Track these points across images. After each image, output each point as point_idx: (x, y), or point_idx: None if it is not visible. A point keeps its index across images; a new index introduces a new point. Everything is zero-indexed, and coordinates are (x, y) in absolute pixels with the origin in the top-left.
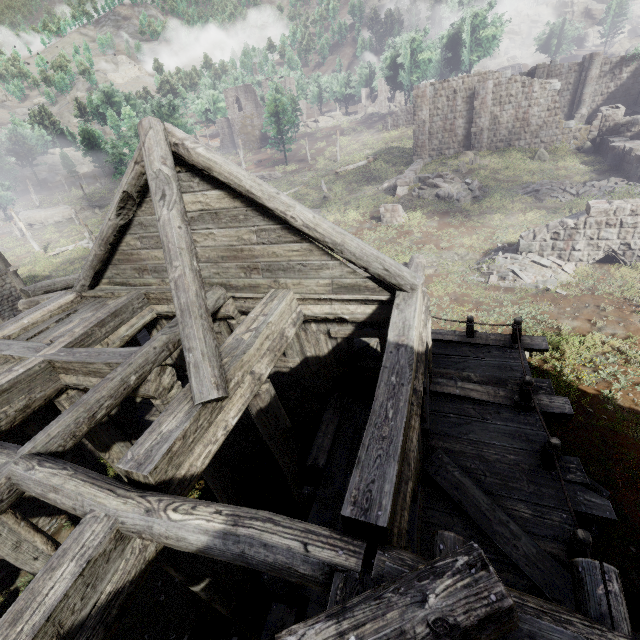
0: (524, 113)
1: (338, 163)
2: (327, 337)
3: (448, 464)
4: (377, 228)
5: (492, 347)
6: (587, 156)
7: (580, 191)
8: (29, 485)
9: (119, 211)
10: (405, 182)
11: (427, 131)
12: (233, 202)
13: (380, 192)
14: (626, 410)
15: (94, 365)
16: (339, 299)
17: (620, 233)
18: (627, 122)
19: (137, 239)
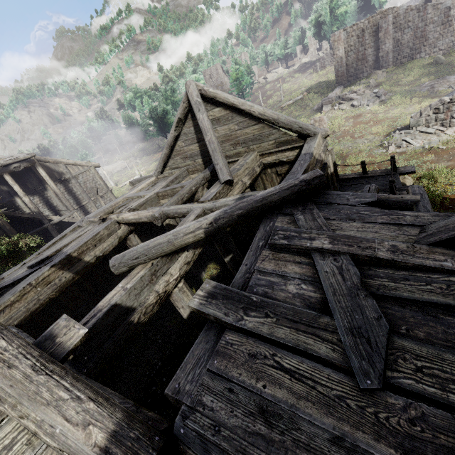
0: (421, 32)
1: (282, 102)
2: (276, 175)
3: None
4: None
5: (378, 176)
6: None
7: None
8: (170, 211)
9: (176, 128)
10: (328, 101)
11: (344, 64)
12: (226, 111)
13: (312, 112)
14: None
15: (176, 189)
16: (280, 151)
17: None
18: None
19: (183, 142)
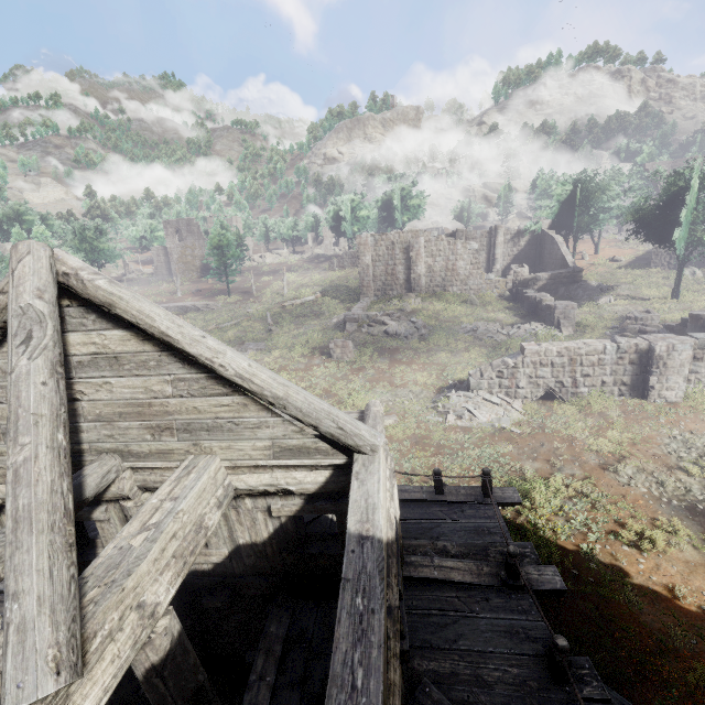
0: (453, 265)
1: (285, 297)
2: (267, 516)
3: (440, 703)
4: (328, 364)
5: (464, 504)
6: (509, 303)
7: (510, 332)
8: None
9: None
10: (354, 318)
11: (371, 273)
12: (142, 345)
13: (329, 327)
14: (609, 567)
15: None
16: (283, 465)
17: (553, 372)
18: (533, 278)
19: None
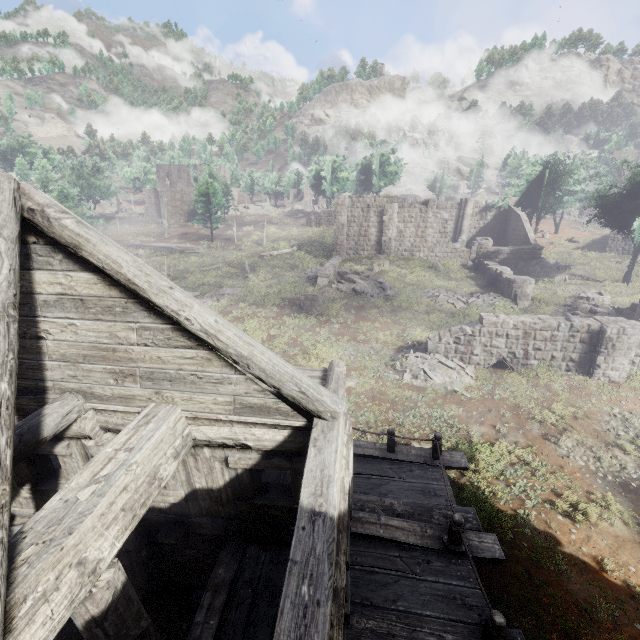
0: (422, 232)
1: (264, 247)
2: (224, 465)
3: None
4: (297, 315)
5: (414, 464)
6: (470, 272)
7: (469, 300)
8: None
9: None
10: (325, 274)
11: (345, 233)
12: (109, 290)
13: (302, 280)
14: (542, 534)
15: None
16: (242, 421)
17: (507, 343)
18: (495, 251)
19: None
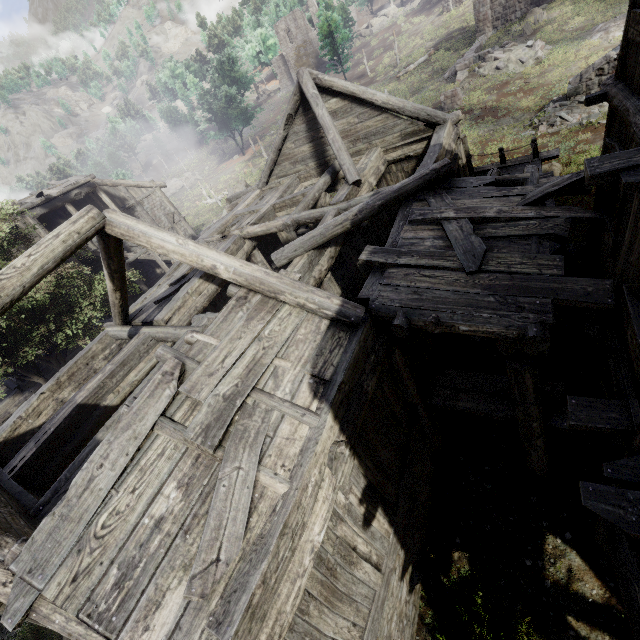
0: None
1: (398, 67)
2: (402, 174)
3: None
4: None
5: (518, 165)
6: None
7: None
8: (302, 217)
9: (285, 127)
10: (464, 65)
11: (488, 0)
12: (344, 102)
13: (442, 83)
14: None
15: (296, 198)
16: (406, 144)
17: None
18: None
19: (292, 143)
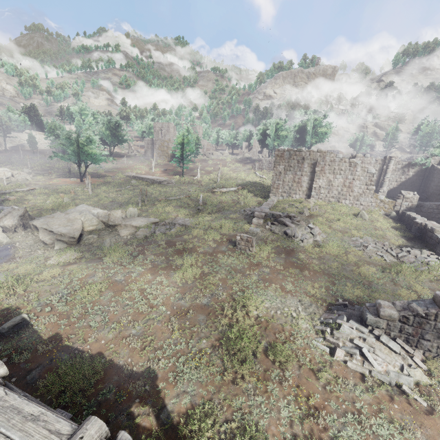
0: (350, 183)
1: (217, 184)
2: None
3: None
4: (231, 253)
5: None
6: (395, 222)
7: (399, 254)
8: None
9: None
10: (261, 215)
11: (281, 179)
12: None
13: (241, 216)
14: None
15: None
16: None
17: None
18: (420, 205)
19: None
